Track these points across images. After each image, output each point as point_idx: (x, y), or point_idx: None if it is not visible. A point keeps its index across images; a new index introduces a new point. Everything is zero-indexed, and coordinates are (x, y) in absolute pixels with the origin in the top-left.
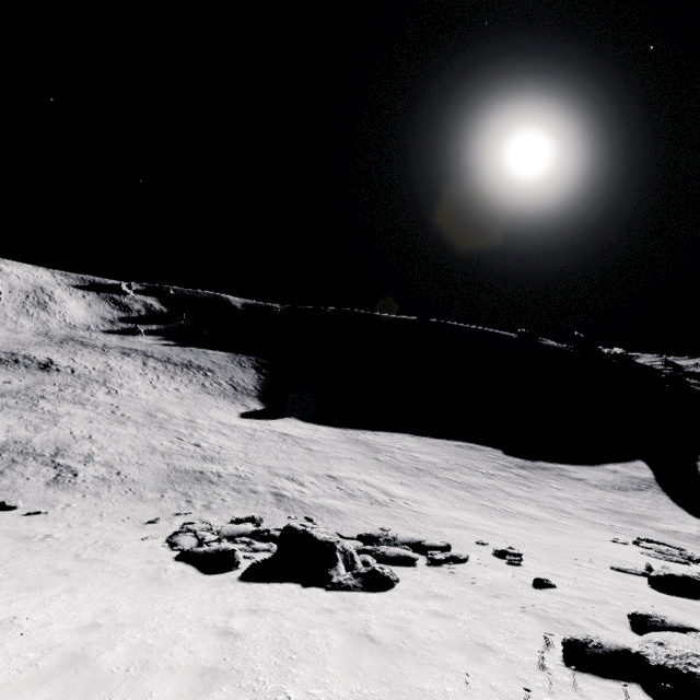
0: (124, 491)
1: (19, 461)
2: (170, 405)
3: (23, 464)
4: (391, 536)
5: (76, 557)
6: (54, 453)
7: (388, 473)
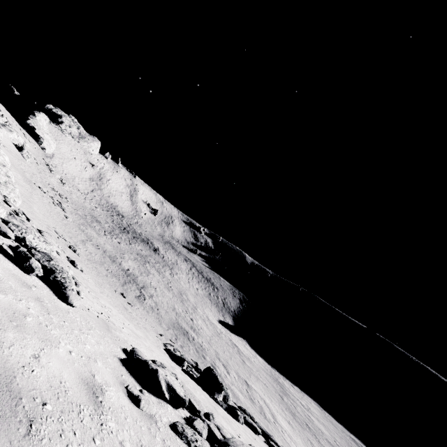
0: (156, 317)
1: (131, 282)
2: (190, 294)
3: (132, 284)
4: (255, 419)
5: (137, 323)
6: (142, 286)
7: (284, 409)
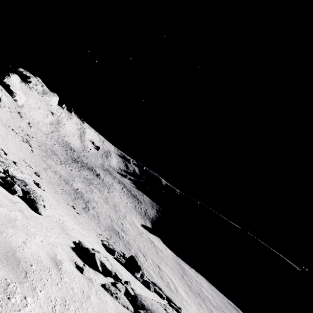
0: (97, 222)
1: (80, 198)
2: (122, 206)
3: (80, 199)
4: (162, 289)
5: (83, 227)
6: (87, 201)
7: (183, 284)
